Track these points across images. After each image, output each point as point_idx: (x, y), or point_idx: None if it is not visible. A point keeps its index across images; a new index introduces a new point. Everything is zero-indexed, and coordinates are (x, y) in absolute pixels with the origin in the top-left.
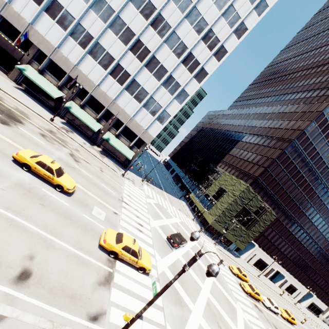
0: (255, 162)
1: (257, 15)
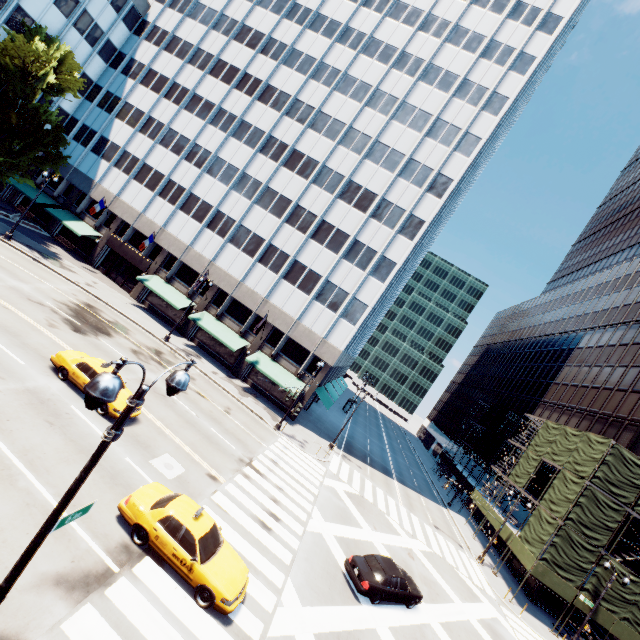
0: (626, 387)
1: (491, 116)
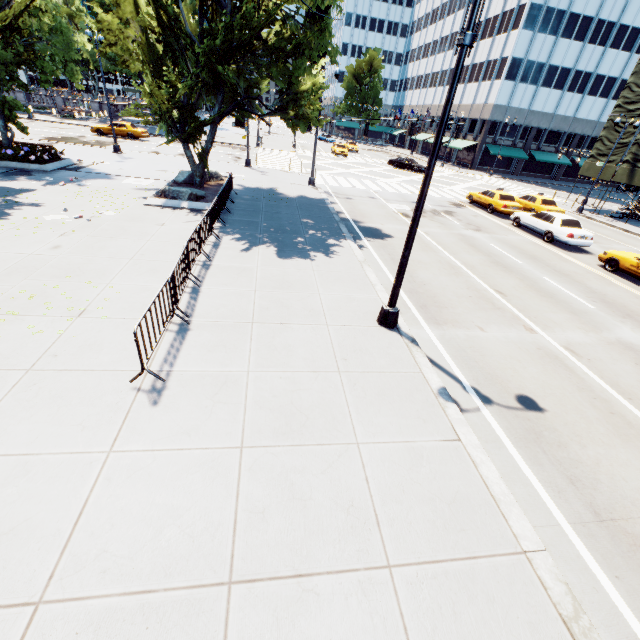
0: None
1: None
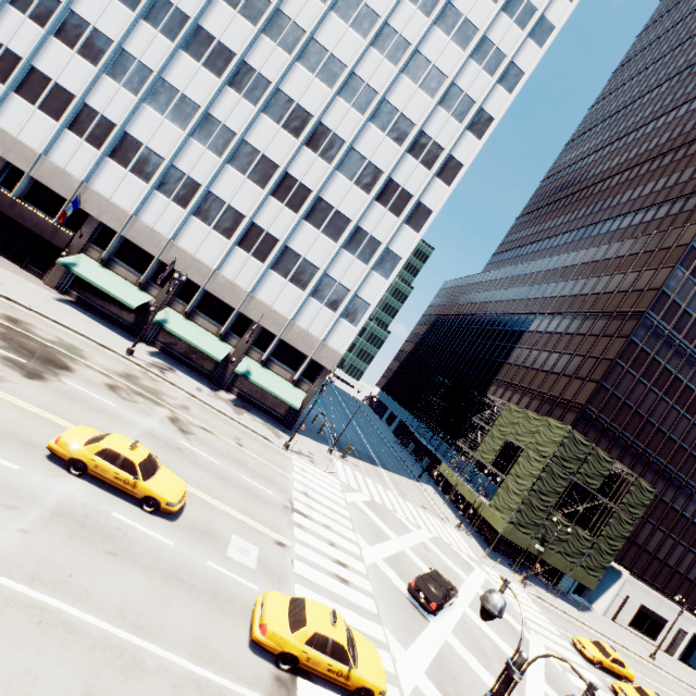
0: (571, 373)
1: (506, 92)
